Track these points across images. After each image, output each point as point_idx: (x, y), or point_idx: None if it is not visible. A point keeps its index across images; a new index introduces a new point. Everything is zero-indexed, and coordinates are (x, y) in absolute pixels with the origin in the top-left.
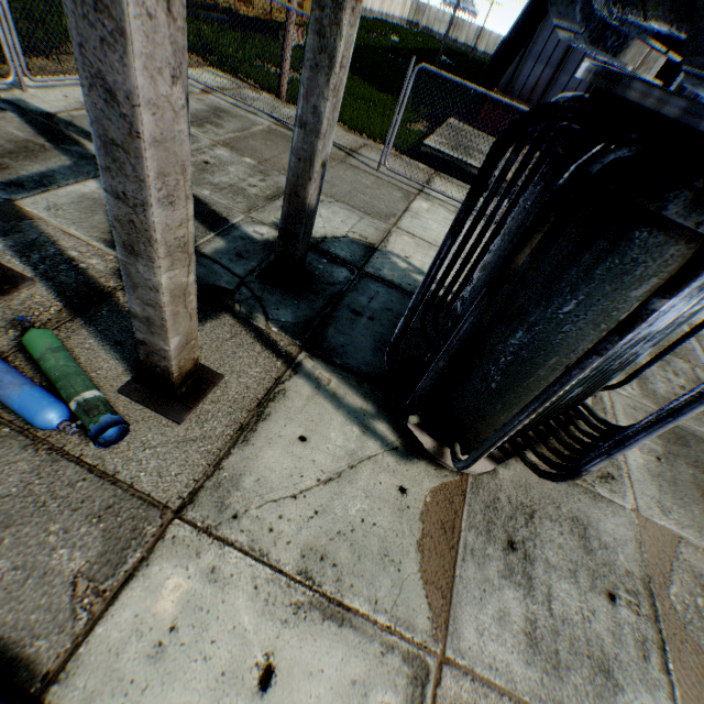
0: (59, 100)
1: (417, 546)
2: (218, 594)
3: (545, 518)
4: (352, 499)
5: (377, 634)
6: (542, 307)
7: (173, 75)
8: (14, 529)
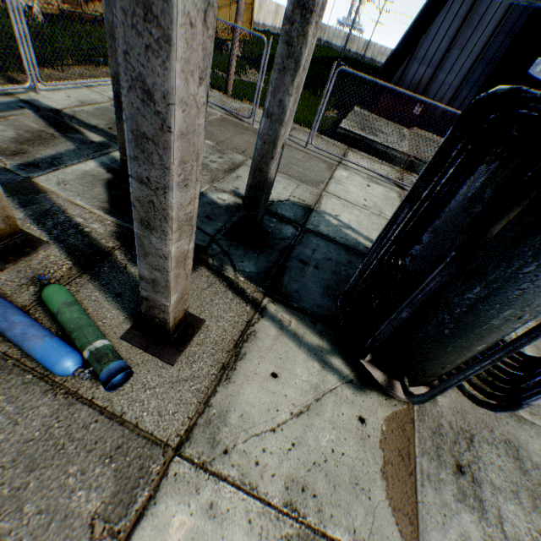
0: (64, 99)
1: (381, 473)
2: (217, 530)
3: (482, 441)
4: (321, 430)
5: None
6: (502, 268)
7: (200, 76)
8: (38, 472)
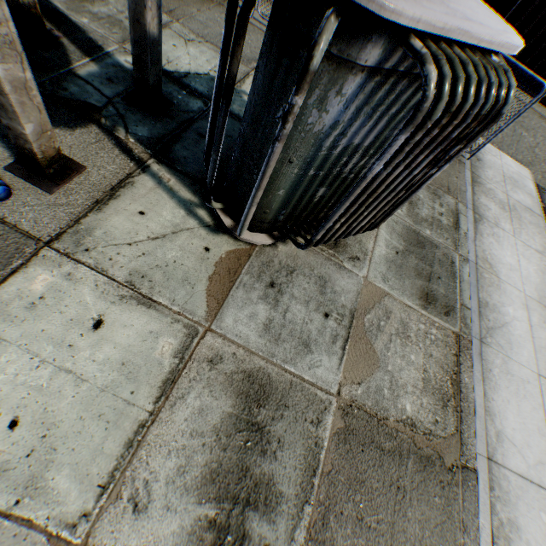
0: None
1: (208, 278)
2: (72, 286)
3: (301, 274)
4: (170, 250)
5: (171, 314)
6: (267, 113)
7: None
8: None
